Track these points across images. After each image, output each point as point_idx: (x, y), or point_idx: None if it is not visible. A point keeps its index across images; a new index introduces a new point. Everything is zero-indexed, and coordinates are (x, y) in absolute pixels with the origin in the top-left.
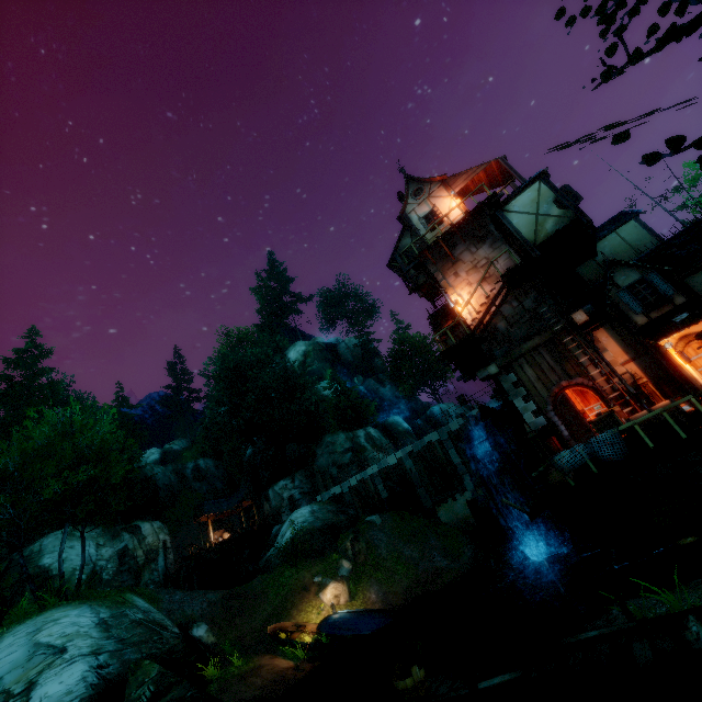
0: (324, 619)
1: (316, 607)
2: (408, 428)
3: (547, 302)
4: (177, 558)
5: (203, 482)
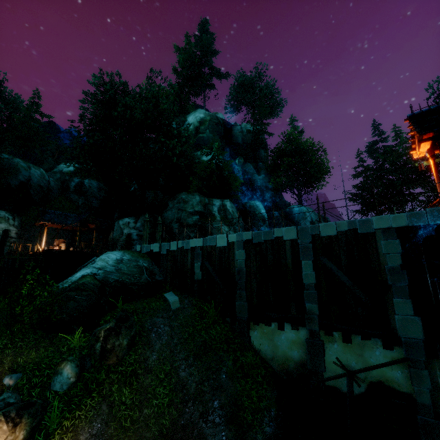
0: None
1: None
2: (265, 215)
3: None
4: (21, 248)
5: (81, 196)
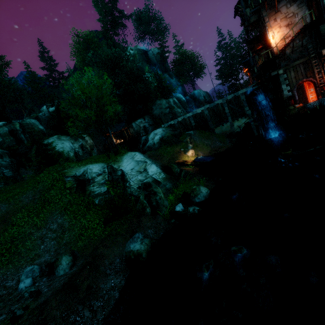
0: (195, 158)
1: (186, 156)
2: (184, 100)
3: (312, 42)
4: (97, 150)
5: None
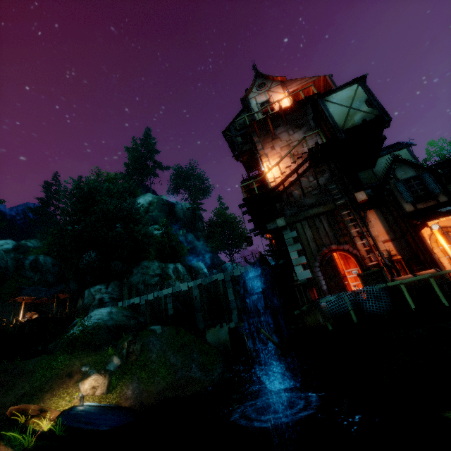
0: (67, 409)
1: (70, 394)
2: (206, 272)
3: (336, 182)
4: None
5: (37, 273)
